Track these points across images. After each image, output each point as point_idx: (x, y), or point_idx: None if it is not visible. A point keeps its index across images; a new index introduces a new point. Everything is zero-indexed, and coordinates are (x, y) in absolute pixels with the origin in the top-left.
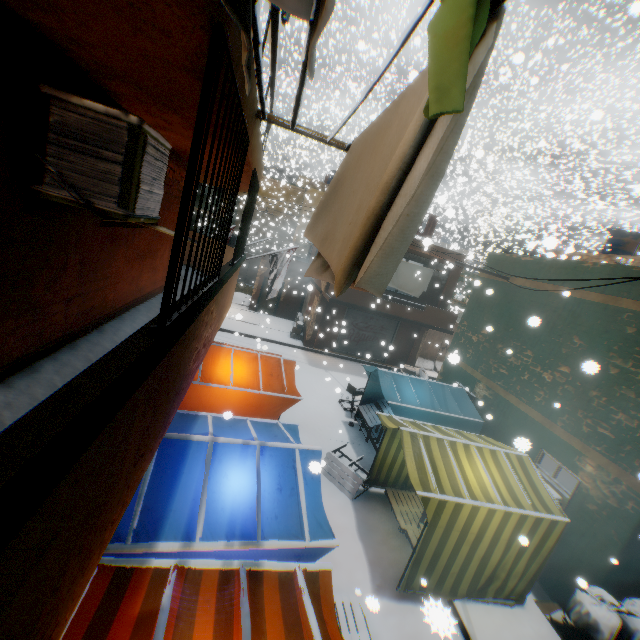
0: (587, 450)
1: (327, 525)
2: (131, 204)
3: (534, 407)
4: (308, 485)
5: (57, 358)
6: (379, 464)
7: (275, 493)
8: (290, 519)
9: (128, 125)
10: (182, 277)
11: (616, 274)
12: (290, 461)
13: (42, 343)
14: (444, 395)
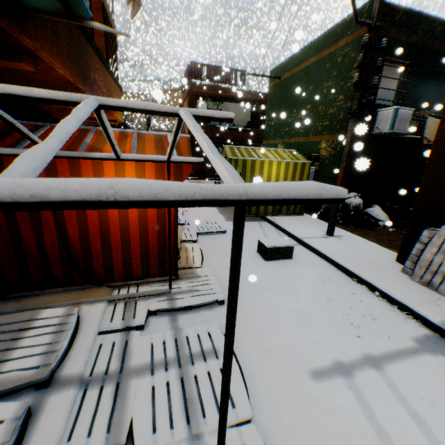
0: (322, 137)
1: None
2: None
3: (301, 136)
4: None
5: None
6: None
7: None
8: None
9: None
10: None
11: (320, 41)
12: None
13: None
14: None
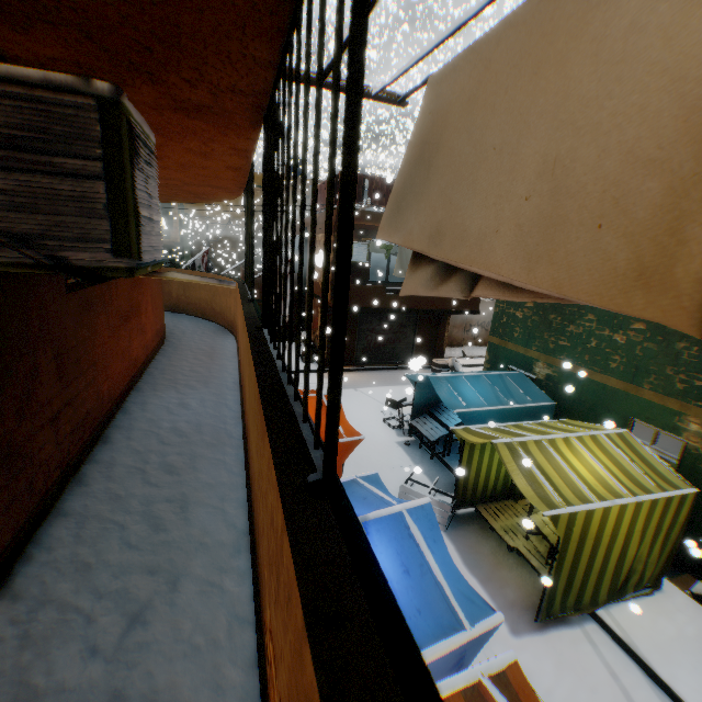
0: (687, 407)
1: (477, 597)
2: (134, 247)
3: (611, 374)
4: (435, 553)
5: (65, 511)
6: (463, 483)
7: (403, 579)
8: (436, 607)
9: (95, 101)
10: (169, 328)
11: None
12: (402, 529)
13: (36, 500)
14: (505, 385)
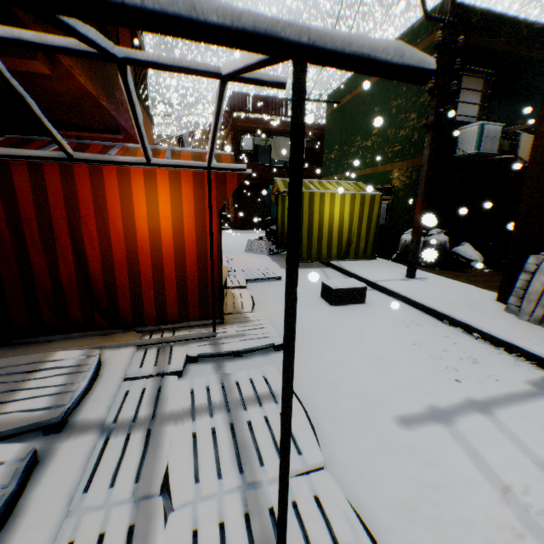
0: (393, 165)
1: None
2: None
3: (368, 166)
4: None
5: None
6: (280, 231)
7: None
8: None
9: None
10: None
11: None
12: None
13: None
14: None
